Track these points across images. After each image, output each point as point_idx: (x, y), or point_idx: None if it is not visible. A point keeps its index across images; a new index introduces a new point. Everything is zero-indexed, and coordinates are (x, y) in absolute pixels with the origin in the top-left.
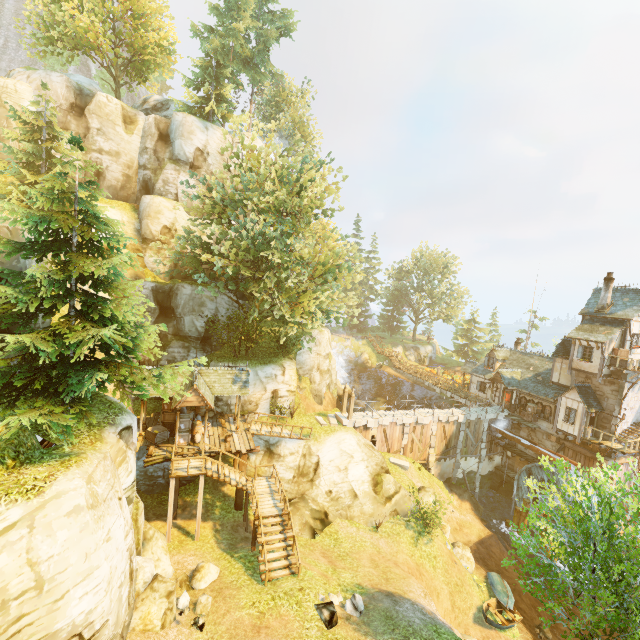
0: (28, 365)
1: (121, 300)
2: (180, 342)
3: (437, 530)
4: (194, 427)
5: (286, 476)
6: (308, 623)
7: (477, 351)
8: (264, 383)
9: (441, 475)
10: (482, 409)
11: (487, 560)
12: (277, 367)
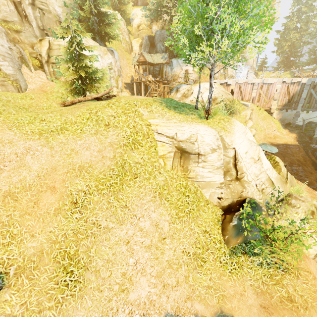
0: (85, 25)
1: None
2: None
3: (240, 119)
4: (148, 76)
5: (178, 96)
6: None
7: None
8: (181, 66)
9: (282, 120)
10: None
11: (279, 148)
12: None
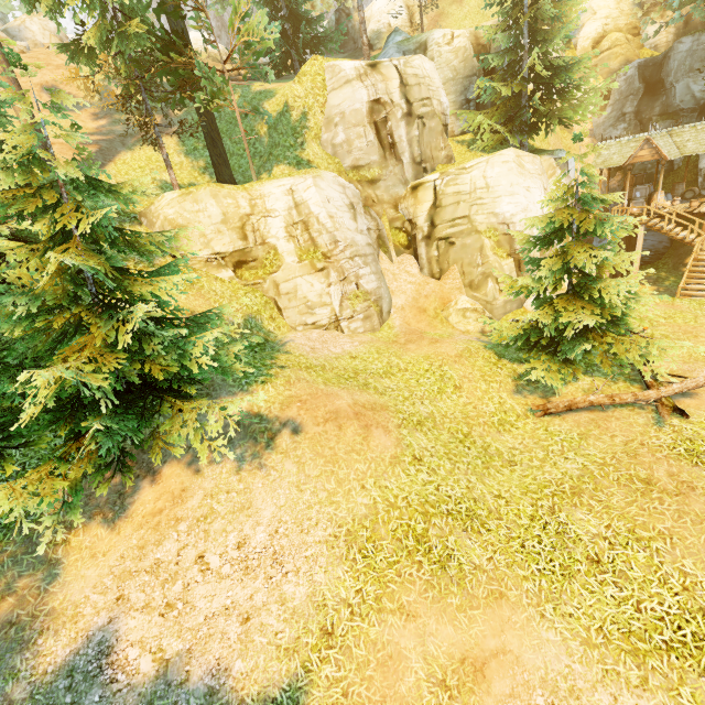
0: (500, 111)
1: (553, 36)
2: (666, 122)
3: None
4: (652, 196)
5: None
6: (700, 311)
7: None
8: None
9: None
10: None
11: None
12: None
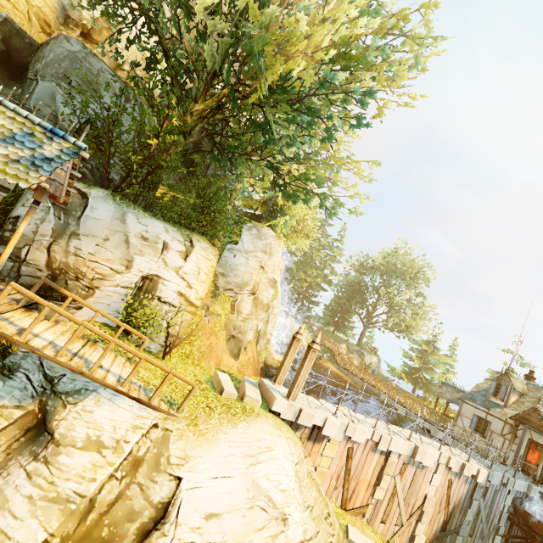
0: None
1: None
2: None
3: None
4: None
5: (15, 535)
6: None
7: (430, 381)
8: (132, 248)
9: None
10: (510, 467)
11: None
12: (177, 233)
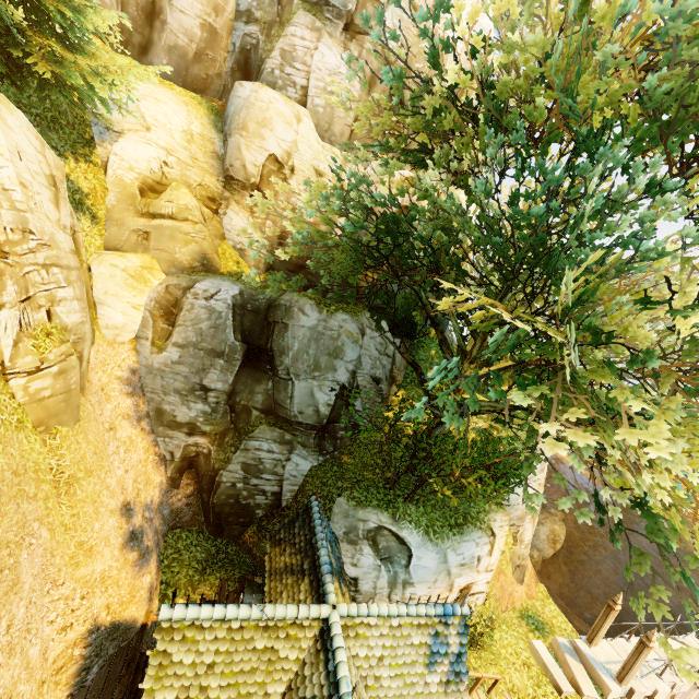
0: None
1: None
2: (275, 430)
3: None
4: None
5: None
6: None
7: None
8: (452, 575)
9: None
10: None
11: None
12: (483, 537)
